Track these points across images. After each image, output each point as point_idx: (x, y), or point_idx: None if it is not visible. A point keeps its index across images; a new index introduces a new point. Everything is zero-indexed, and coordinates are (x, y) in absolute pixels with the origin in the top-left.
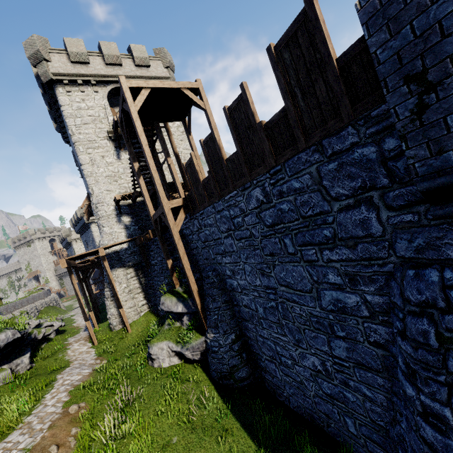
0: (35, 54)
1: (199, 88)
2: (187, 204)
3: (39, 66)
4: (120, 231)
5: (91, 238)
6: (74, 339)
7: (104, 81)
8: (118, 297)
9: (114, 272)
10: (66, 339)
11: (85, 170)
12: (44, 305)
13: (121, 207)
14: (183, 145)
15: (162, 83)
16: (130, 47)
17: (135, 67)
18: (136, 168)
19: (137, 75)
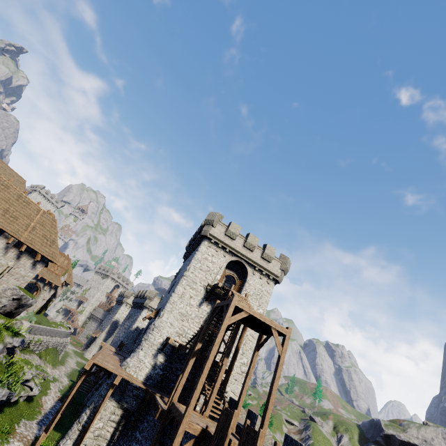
0: (210, 220)
1: (287, 335)
2: (201, 438)
3: (207, 226)
4: (147, 366)
5: (135, 317)
6: (23, 429)
7: (234, 253)
8: (84, 437)
9: (108, 400)
10: (21, 418)
11: (172, 298)
12: (55, 345)
13: (167, 344)
14: (252, 331)
15: (260, 315)
16: (266, 246)
17: (260, 257)
18: (197, 348)
19: (258, 262)
